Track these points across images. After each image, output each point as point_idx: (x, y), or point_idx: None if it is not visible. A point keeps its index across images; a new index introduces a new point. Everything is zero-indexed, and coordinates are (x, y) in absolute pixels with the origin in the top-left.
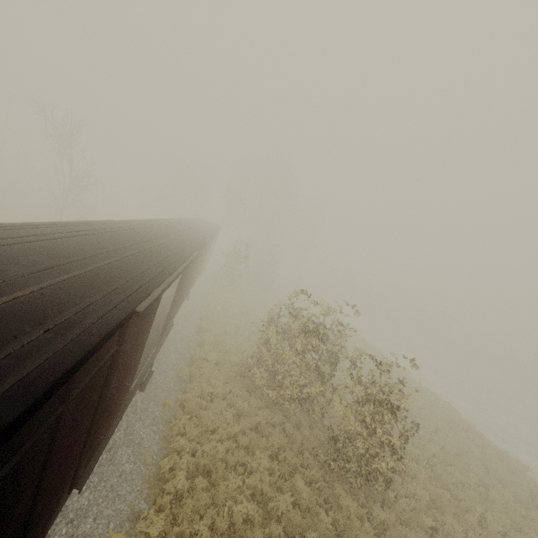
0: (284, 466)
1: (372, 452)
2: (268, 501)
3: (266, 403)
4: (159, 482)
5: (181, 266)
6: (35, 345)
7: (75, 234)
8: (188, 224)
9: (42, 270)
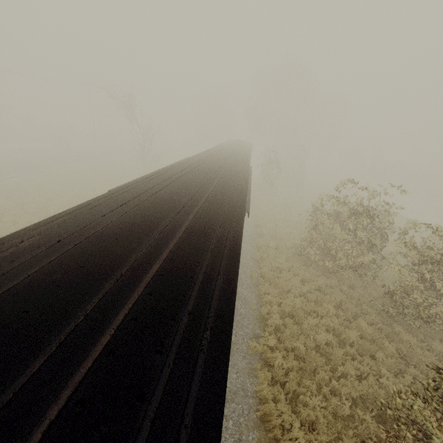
0: (347, 313)
1: (429, 302)
2: (339, 334)
3: (321, 272)
4: (263, 320)
5: (248, 179)
6: (221, 235)
7: (185, 172)
8: (231, 146)
9: (193, 196)
